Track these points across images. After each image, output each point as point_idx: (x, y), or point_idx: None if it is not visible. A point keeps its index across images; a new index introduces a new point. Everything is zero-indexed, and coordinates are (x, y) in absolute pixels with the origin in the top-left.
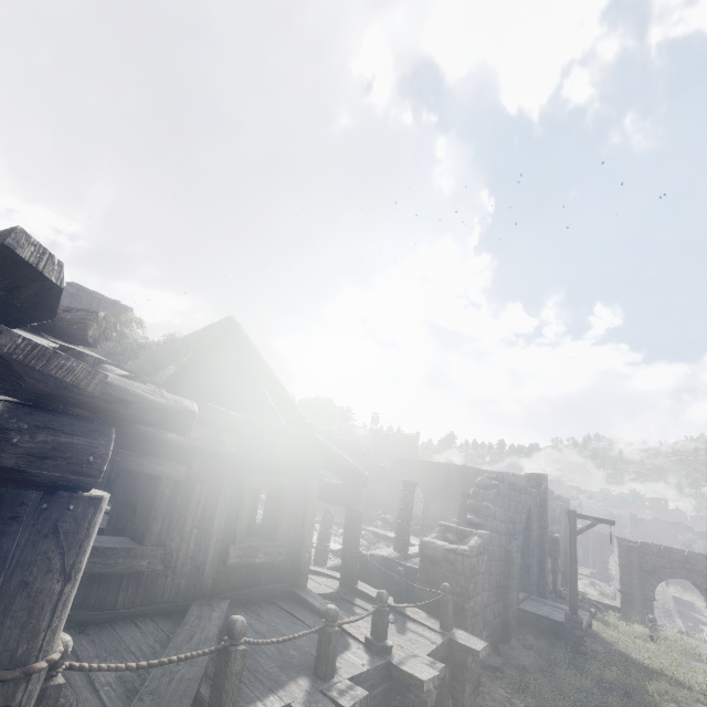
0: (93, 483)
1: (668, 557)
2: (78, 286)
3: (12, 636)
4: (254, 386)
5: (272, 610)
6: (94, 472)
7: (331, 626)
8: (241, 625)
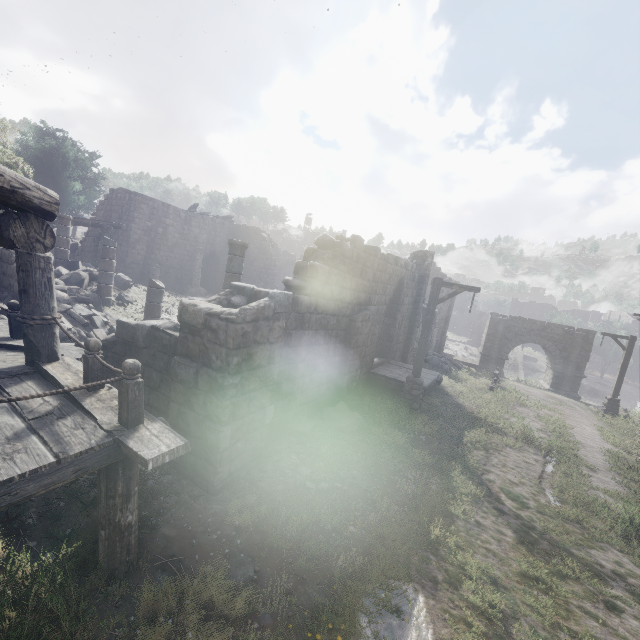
0: None
1: (530, 327)
2: None
3: None
4: None
5: None
6: None
7: None
8: None
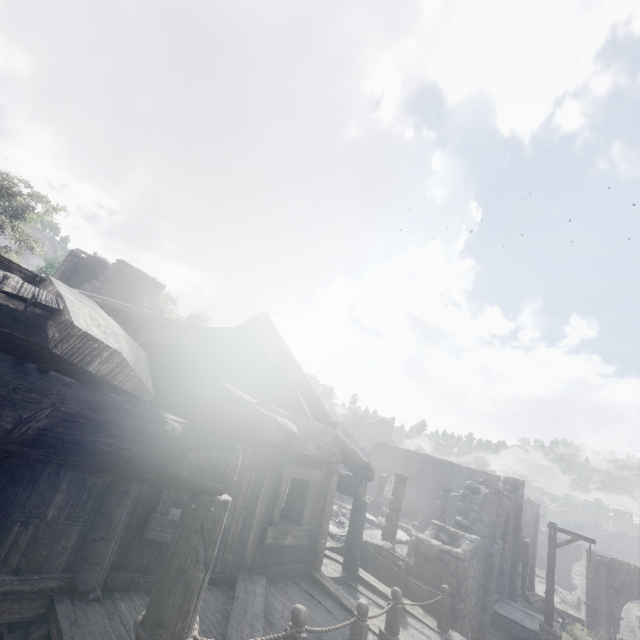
0: (226, 489)
1: (638, 577)
2: (126, 263)
3: (174, 615)
4: (283, 378)
5: (296, 590)
6: (229, 481)
7: (363, 621)
8: (304, 615)
